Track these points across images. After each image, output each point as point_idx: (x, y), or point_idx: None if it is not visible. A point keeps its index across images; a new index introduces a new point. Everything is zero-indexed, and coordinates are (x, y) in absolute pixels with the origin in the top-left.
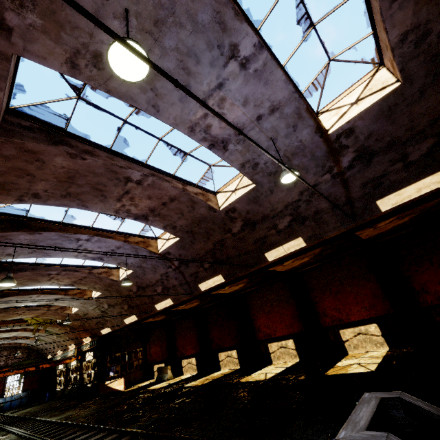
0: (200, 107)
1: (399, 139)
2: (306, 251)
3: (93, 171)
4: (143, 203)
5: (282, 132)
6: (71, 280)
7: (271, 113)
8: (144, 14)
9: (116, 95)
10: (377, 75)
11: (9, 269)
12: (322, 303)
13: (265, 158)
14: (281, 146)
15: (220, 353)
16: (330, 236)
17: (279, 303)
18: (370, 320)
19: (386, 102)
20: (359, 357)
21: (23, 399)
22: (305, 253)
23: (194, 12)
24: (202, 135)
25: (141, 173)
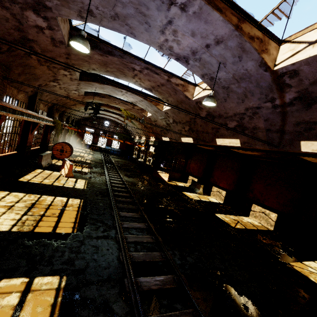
0: None
1: None
2: None
3: None
4: None
5: None
6: (150, 84)
7: None
8: None
9: None
10: None
11: (100, 48)
12: None
13: None
14: None
15: (255, 204)
16: None
17: None
18: None
19: None
20: None
21: (118, 152)
22: None
23: None
24: None
25: None
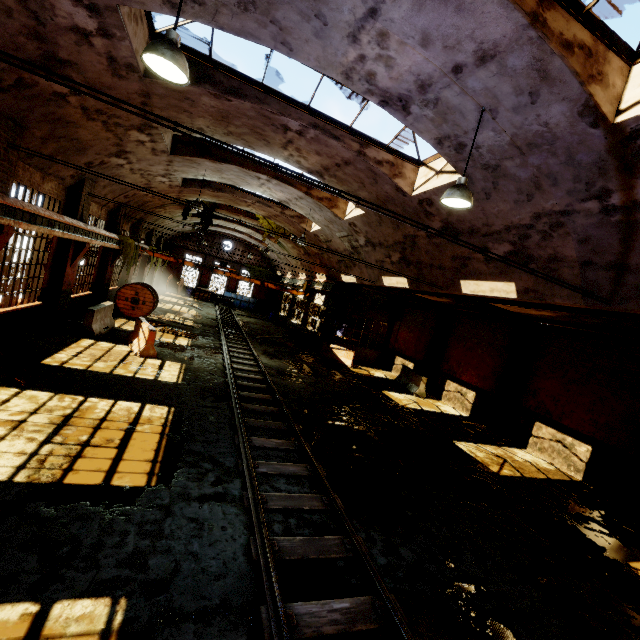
0: None
1: None
2: None
3: None
4: None
5: None
6: (321, 163)
7: None
8: None
9: None
10: None
11: (214, 80)
12: None
13: None
14: None
15: (541, 423)
16: None
17: None
18: None
19: None
20: None
21: (250, 304)
22: None
23: None
24: None
25: None
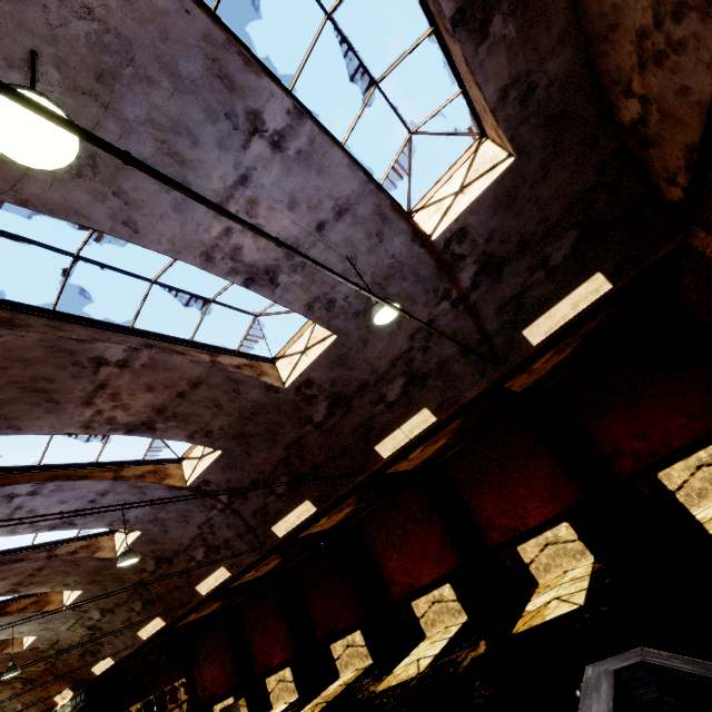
0: (215, 218)
1: (531, 236)
2: (439, 429)
3: (19, 357)
4: (139, 401)
5: (363, 245)
6: (10, 582)
7: (339, 218)
8: (73, 60)
9: (43, 209)
10: (481, 151)
11: None
12: (481, 508)
13: (344, 290)
14: (365, 268)
15: (333, 643)
16: (469, 397)
17: (416, 525)
18: (557, 517)
19: (502, 185)
20: (556, 586)
21: None
22: (438, 432)
23: (171, 59)
24: (228, 264)
25: (124, 346)
